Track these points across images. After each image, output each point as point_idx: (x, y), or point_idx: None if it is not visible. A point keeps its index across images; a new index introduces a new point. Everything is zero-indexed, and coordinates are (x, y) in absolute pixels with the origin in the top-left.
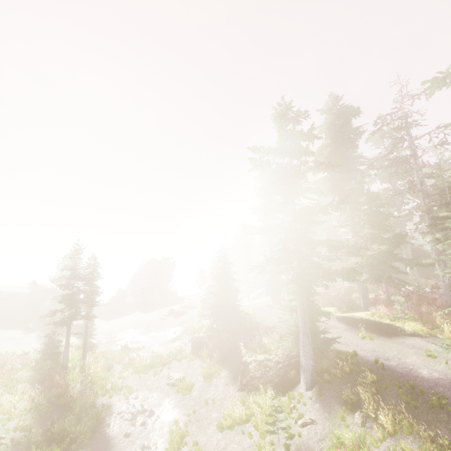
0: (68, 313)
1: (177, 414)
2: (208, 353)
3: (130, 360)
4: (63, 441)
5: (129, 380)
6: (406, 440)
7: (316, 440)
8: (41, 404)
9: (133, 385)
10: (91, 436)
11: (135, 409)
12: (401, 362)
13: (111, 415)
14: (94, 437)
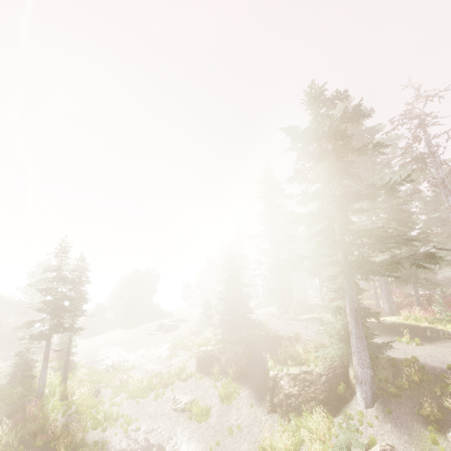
0: (49, 324)
1: (194, 448)
2: (221, 369)
3: (121, 382)
4: None
5: (124, 407)
6: None
7: None
8: (11, 446)
9: (130, 413)
10: None
11: (138, 445)
12: None
13: None
14: None
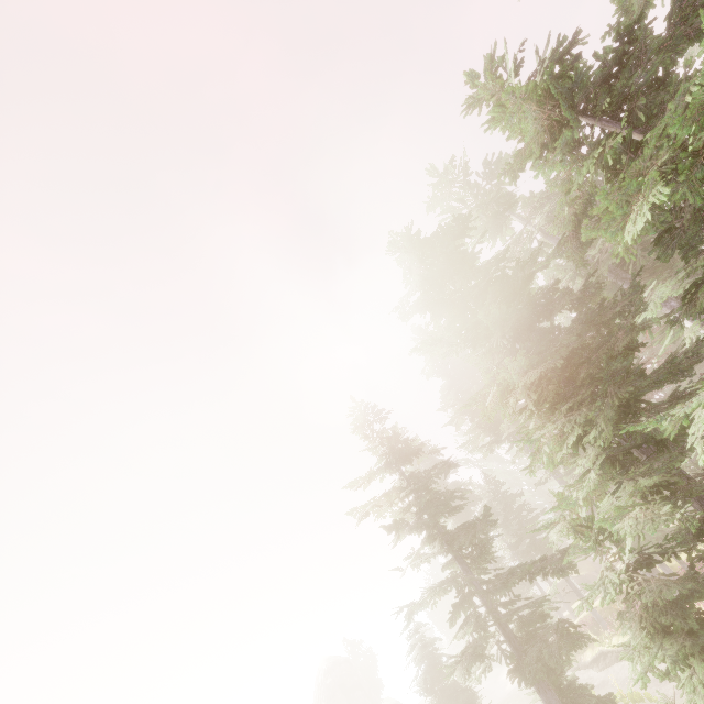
0: None
1: None
2: None
3: None
4: None
5: None
6: None
7: None
8: None
9: None
10: None
11: None
12: None
13: None
14: None
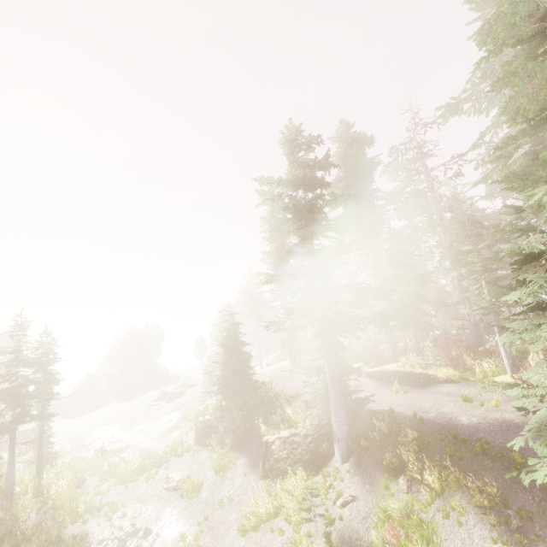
0: (11, 415)
1: (183, 525)
2: (218, 439)
3: (110, 467)
4: None
5: (111, 494)
6: (454, 497)
7: (359, 520)
8: None
9: (117, 499)
10: None
11: (123, 532)
12: (439, 412)
13: None
14: None
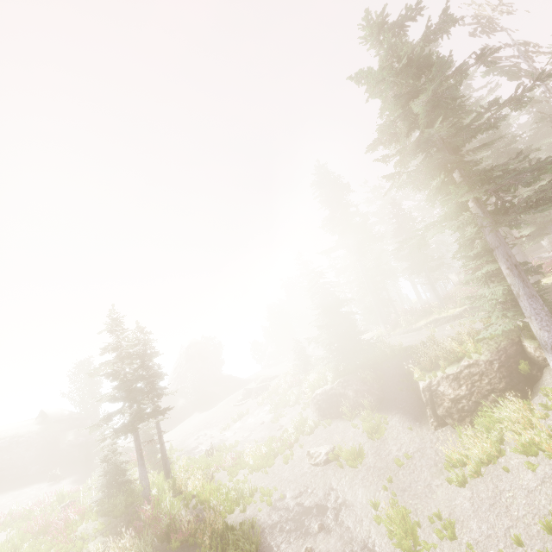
0: (130, 412)
1: (362, 494)
2: (351, 405)
3: (234, 459)
4: None
5: (252, 482)
6: None
7: None
8: None
9: (263, 485)
10: None
11: (293, 513)
12: None
13: (262, 534)
14: None
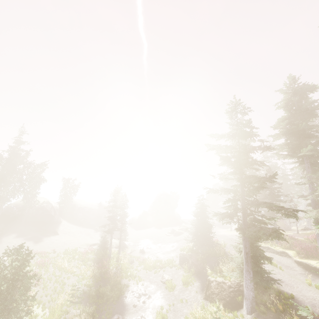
0: (111, 226)
1: (163, 302)
2: (188, 267)
3: (143, 260)
4: (104, 298)
5: (140, 272)
6: None
7: None
8: (97, 275)
9: (142, 276)
10: (117, 300)
11: (141, 292)
12: None
13: (128, 291)
14: (118, 301)
